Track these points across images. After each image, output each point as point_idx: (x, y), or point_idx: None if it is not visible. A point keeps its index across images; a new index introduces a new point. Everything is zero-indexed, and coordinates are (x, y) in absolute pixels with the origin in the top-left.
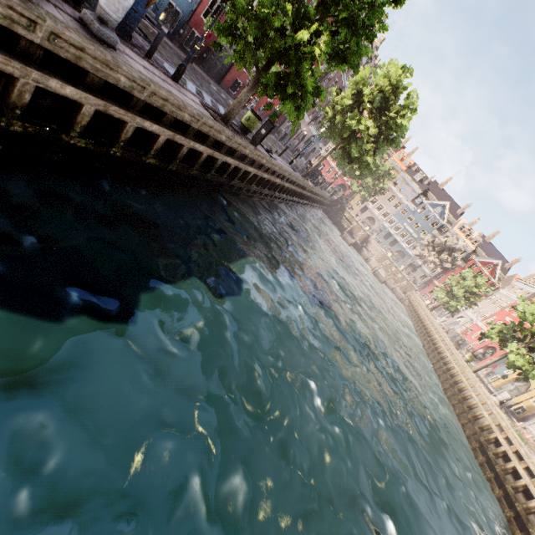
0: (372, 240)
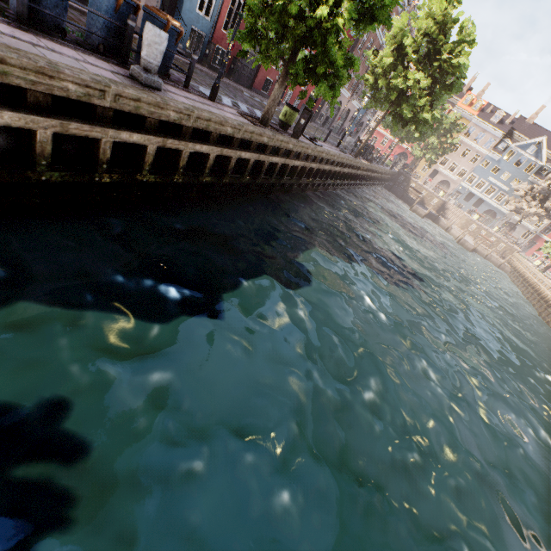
0: (450, 206)
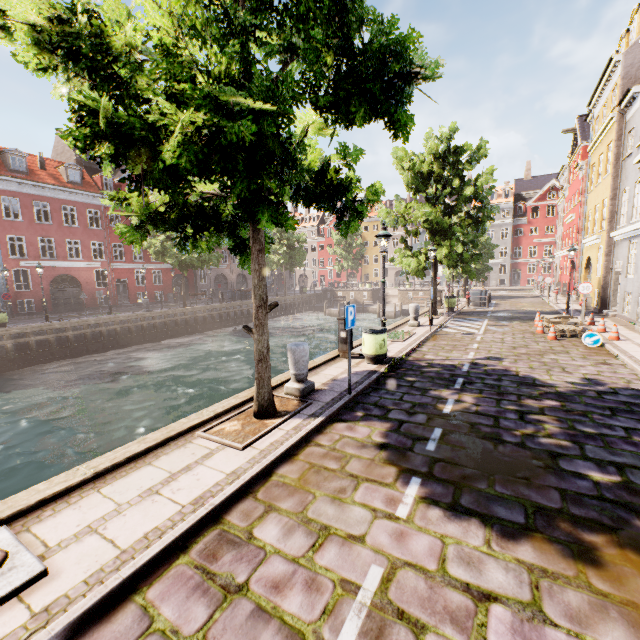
0: (389, 290)
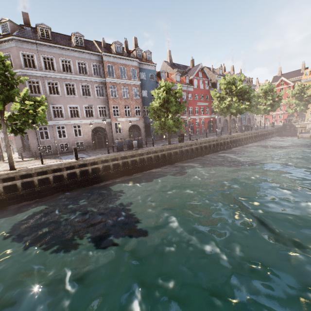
0: None
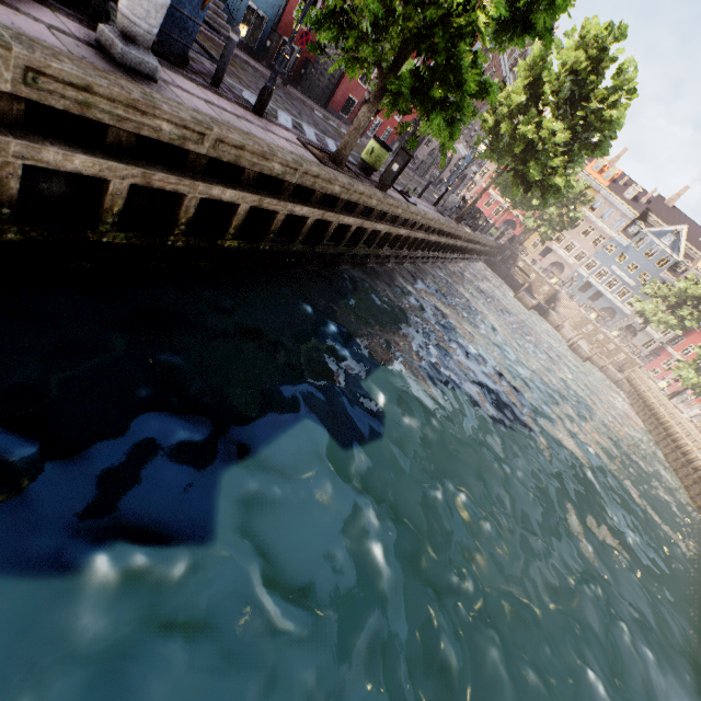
0: (562, 296)
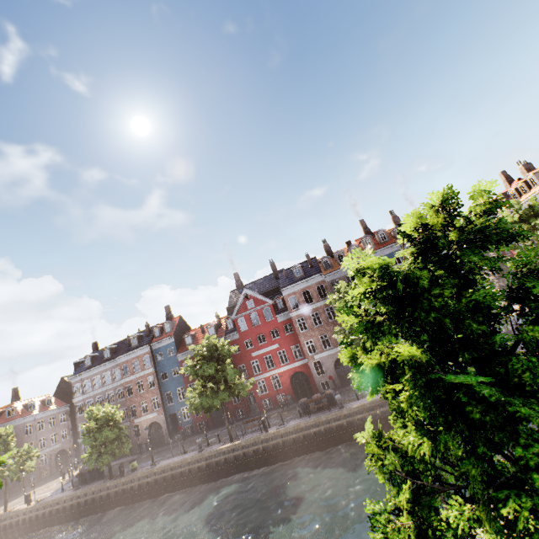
0: None
